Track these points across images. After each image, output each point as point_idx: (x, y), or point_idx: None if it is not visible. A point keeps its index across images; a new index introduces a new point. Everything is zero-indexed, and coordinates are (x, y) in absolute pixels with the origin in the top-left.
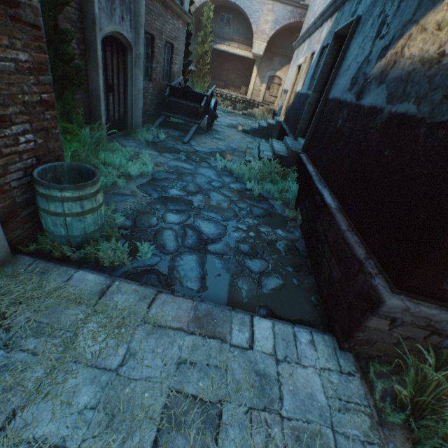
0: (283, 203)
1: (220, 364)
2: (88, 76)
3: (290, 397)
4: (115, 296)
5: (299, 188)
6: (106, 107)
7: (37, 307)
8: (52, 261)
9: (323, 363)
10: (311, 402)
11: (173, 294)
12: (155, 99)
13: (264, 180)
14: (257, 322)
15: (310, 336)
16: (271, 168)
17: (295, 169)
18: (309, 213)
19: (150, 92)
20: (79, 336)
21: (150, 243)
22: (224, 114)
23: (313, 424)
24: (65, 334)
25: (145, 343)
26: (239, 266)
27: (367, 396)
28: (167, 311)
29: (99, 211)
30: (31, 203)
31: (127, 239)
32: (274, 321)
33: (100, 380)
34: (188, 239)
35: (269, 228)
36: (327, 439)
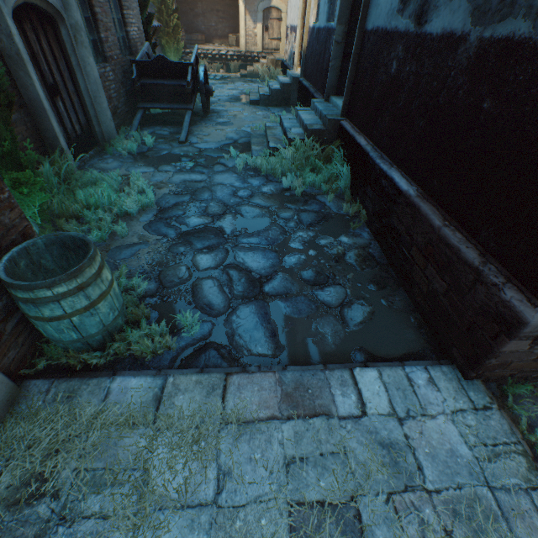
0: (335, 196)
1: (335, 448)
2: (15, 81)
3: (429, 463)
4: (176, 399)
5: (351, 171)
6: (58, 121)
7: (81, 450)
8: (75, 375)
9: (452, 405)
10: (455, 460)
11: (246, 372)
12: (121, 88)
13: (303, 170)
14: (359, 376)
15: (426, 373)
16: (308, 151)
17: (339, 145)
18: (377, 205)
19: (112, 79)
20: (151, 472)
21: (191, 307)
22: (218, 83)
23: (466, 488)
24: (132, 475)
25: (237, 452)
26: (311, 303)
27: (512, 429)
28: (247, 398)
29: (112, 291)
30: (13, 309)
31: (159, 310)
32: (378, 368)
33: (200, 523)
34: (237, 286)
35: (330, 238)
36: (487, 501)
